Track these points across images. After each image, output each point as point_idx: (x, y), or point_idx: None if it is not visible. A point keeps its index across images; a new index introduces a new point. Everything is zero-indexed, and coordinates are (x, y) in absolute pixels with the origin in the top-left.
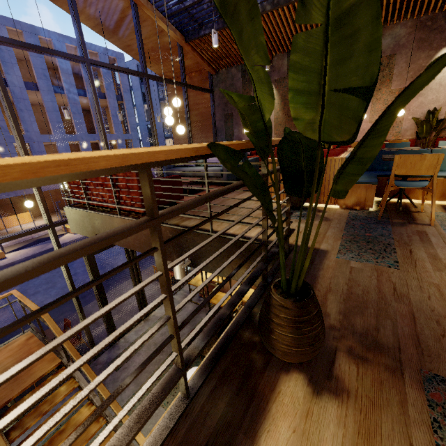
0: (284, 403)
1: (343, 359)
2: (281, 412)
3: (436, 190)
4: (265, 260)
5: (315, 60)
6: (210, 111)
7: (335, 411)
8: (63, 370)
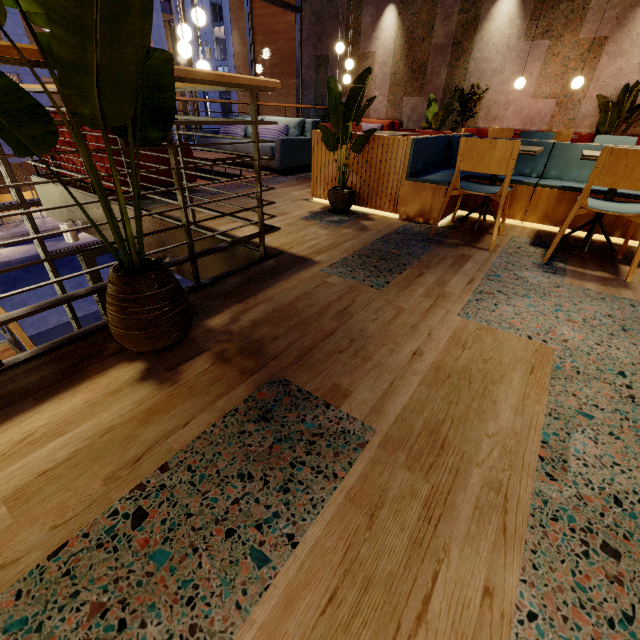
0: (100, 383)
1: (204, 358)
2: (90, 388)
3: (539, 207)
4: (191, 253)
5: None
6: (295, 49)
7: (145, 393)
8: None
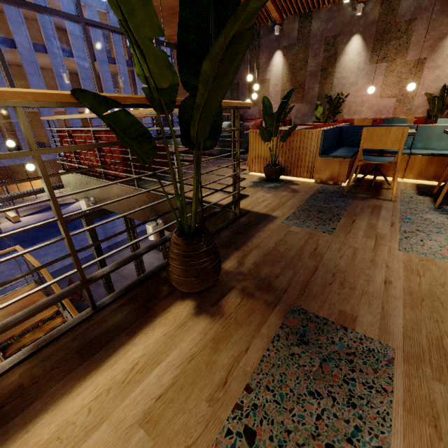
0: (168, 318)
1: (234, 294)
2: (163, 323)
3: (414, 168)
4: (201, 217)
5: (121, 14)
6: None
7: (204, 325)
8: (60, 317)
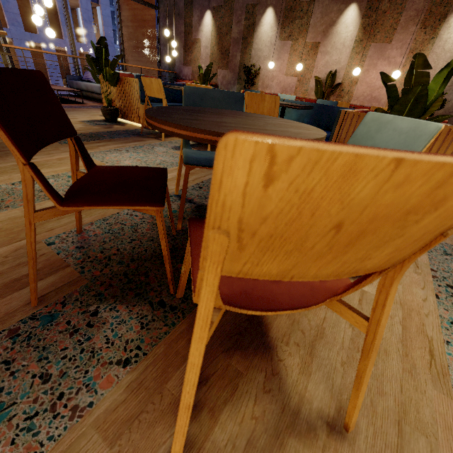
0: None
1: None
2: None
3: None
4: None
5: None
6: (156, 32)
7: None
8: None
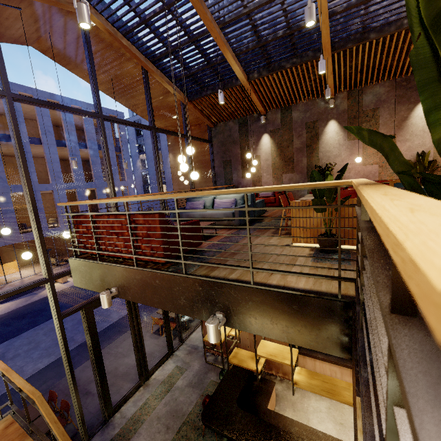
0: None
1: None
2: None
3: None
4: None
5: None
6: (209, 159)
7: None
8: None
